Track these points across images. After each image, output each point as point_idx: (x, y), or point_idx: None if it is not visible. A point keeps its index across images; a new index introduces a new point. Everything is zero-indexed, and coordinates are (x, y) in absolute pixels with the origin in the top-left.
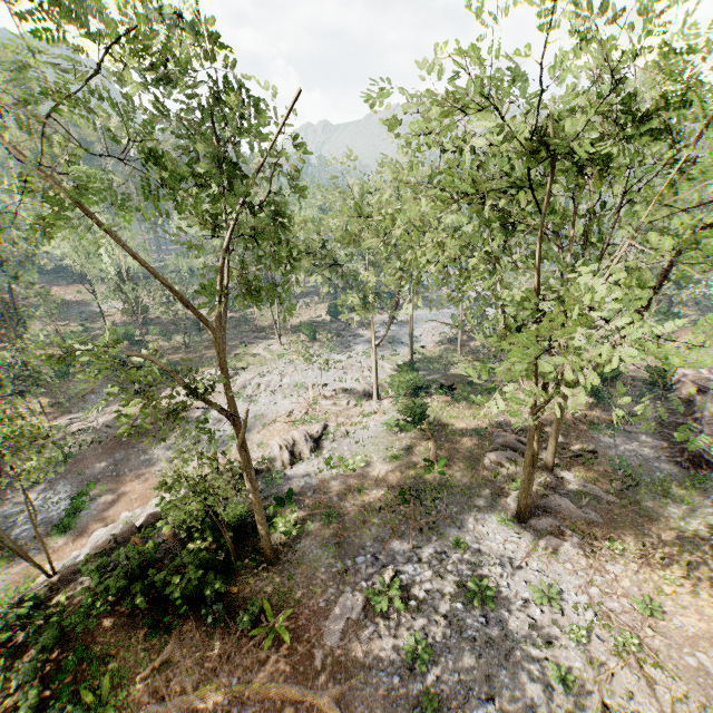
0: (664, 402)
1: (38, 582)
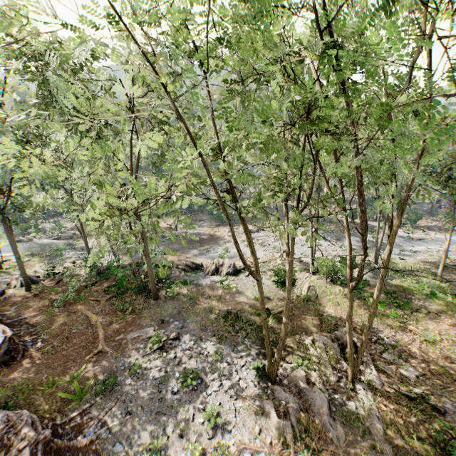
0: None
1: None
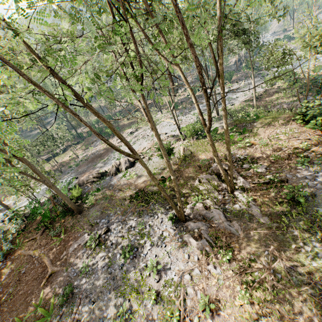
0: None
1: None
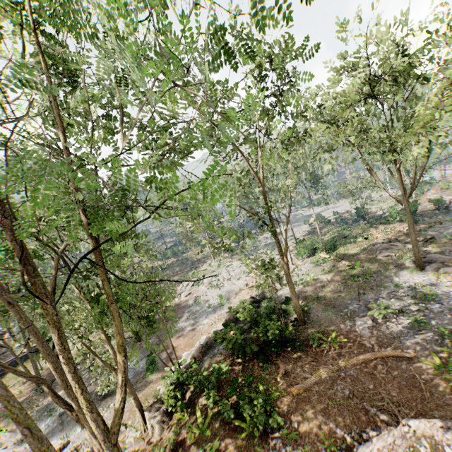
0: (449, 213)
1: (160, 392)
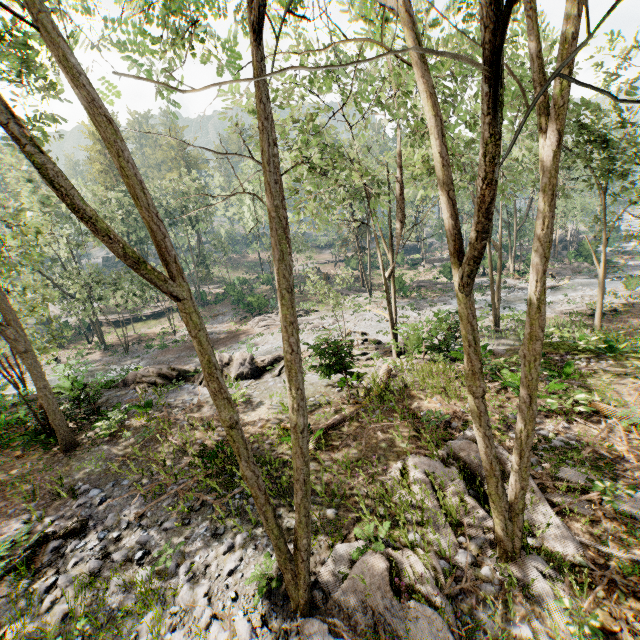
0: None
1: None
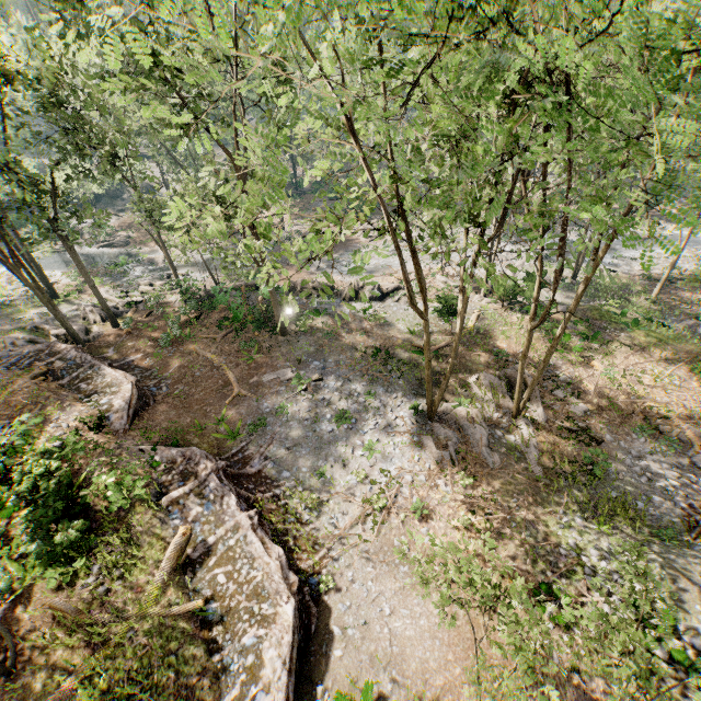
0: None
1: None
